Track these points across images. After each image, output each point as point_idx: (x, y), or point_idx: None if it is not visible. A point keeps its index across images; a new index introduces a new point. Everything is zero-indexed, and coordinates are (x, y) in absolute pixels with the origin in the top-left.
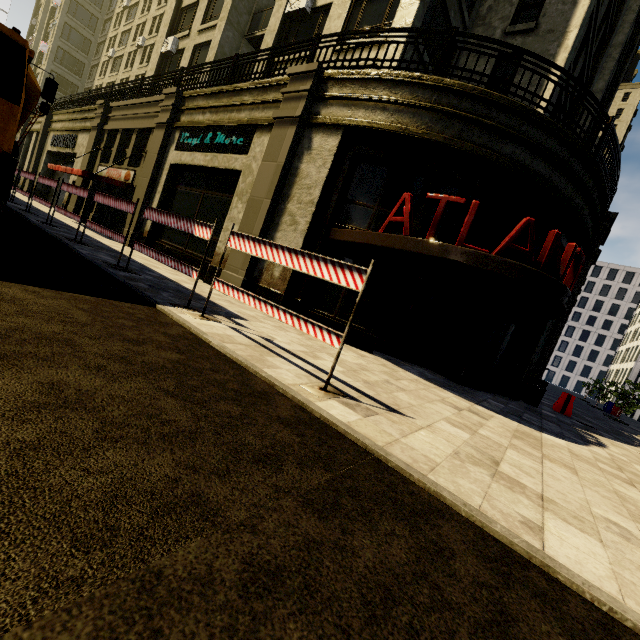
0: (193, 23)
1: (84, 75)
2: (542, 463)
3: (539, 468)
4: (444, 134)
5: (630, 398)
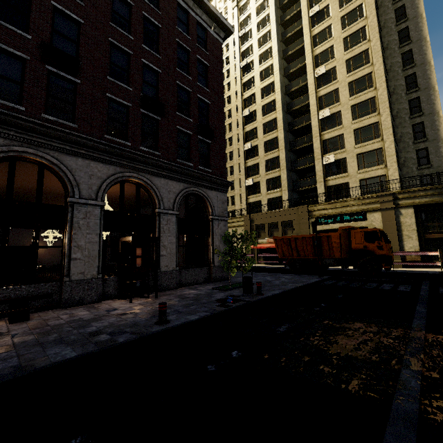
0: (259, 171)
1: None
2: None
3: None
4: None
5: None
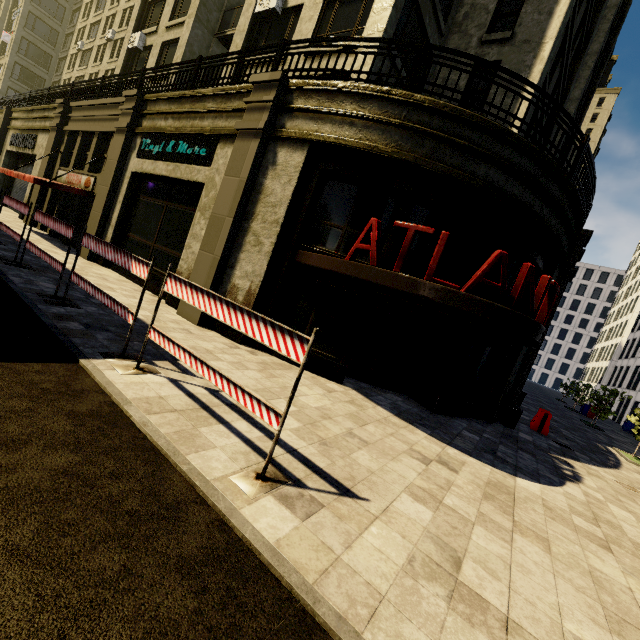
0: (161, 18)
1: (51, 68)
2: (512, 542)
3: (508, 555)
4: (415, 153)
5: (605, 404)
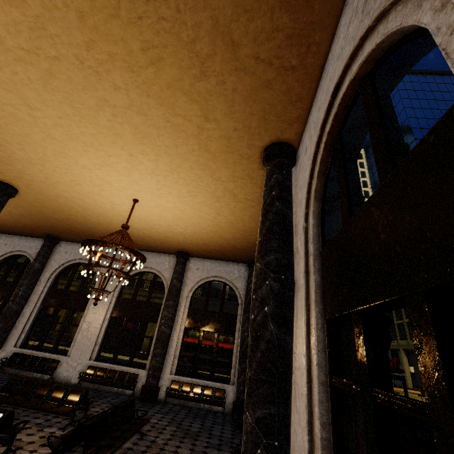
0: None
1: None
2: None
3: None
4: None
5: None
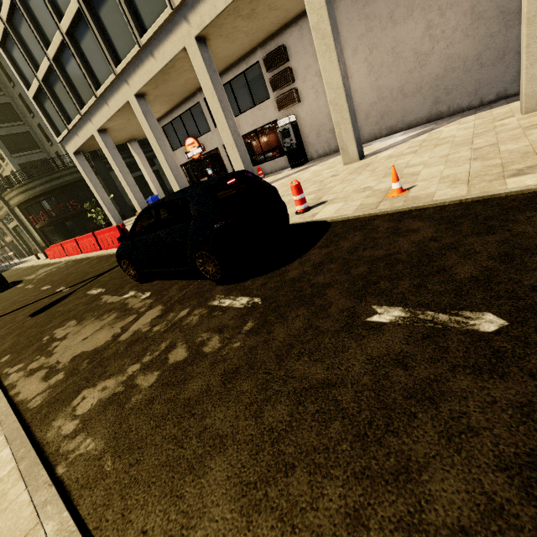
0: None
1: None
2: None
3: None
4: (27, 196)
5: None
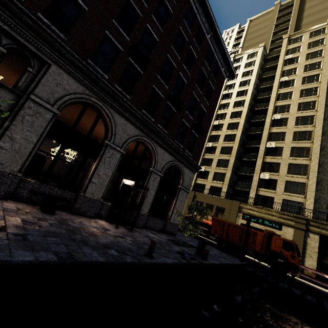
0: (212, 165)
1: None
2: None
3: None
4: None
5: None
